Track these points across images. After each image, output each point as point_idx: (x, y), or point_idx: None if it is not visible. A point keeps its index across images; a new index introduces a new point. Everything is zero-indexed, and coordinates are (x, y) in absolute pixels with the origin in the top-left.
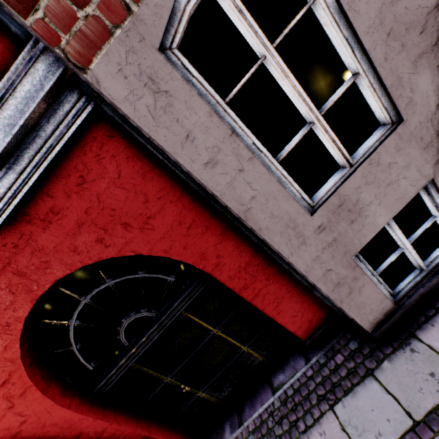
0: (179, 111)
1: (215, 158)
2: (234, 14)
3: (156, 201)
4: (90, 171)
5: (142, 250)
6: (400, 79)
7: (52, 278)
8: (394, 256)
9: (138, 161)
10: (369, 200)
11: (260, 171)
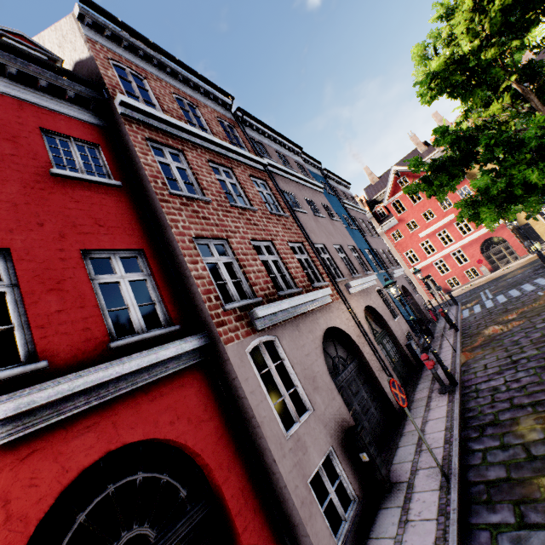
0: (246, 369)
1: (254, 391)
2: (264, 352)
3: (209, 412)
4: (188, 382)
5: (190, 442)
6: (310, 393)
7: (130, 438)
8: (328, 498)
9: (210, 387)
10: (309, 443)
11: (268, 405)
